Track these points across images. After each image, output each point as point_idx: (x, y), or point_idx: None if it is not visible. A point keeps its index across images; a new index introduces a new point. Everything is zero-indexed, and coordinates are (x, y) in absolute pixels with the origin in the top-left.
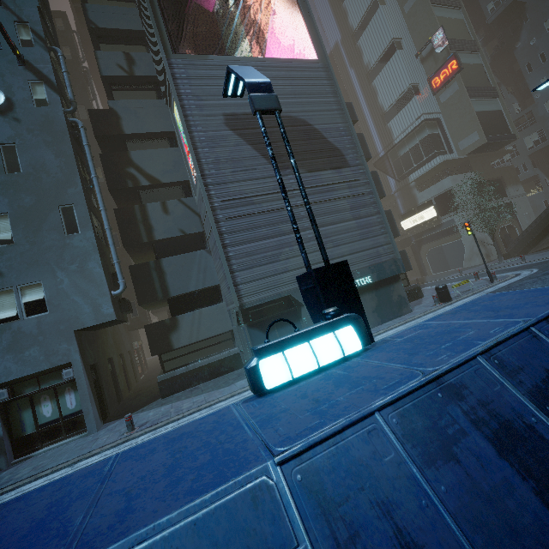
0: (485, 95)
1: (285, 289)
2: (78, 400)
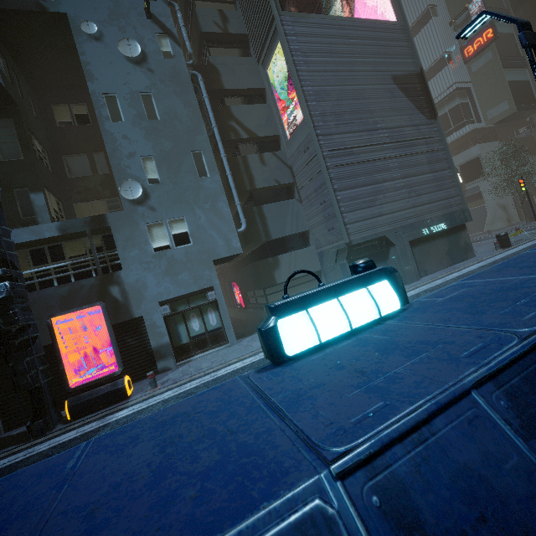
0: (516, 65)
1: (381, 230)
2: (218, 318)
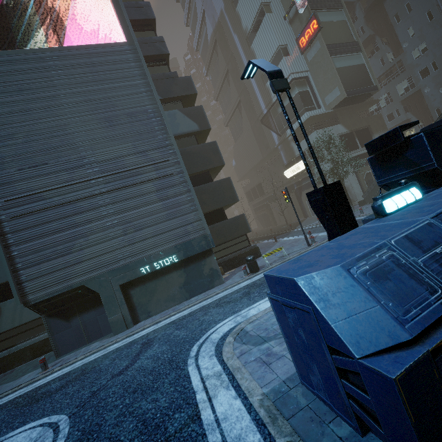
0: (347, 51)
1: (77, 280)
2: None
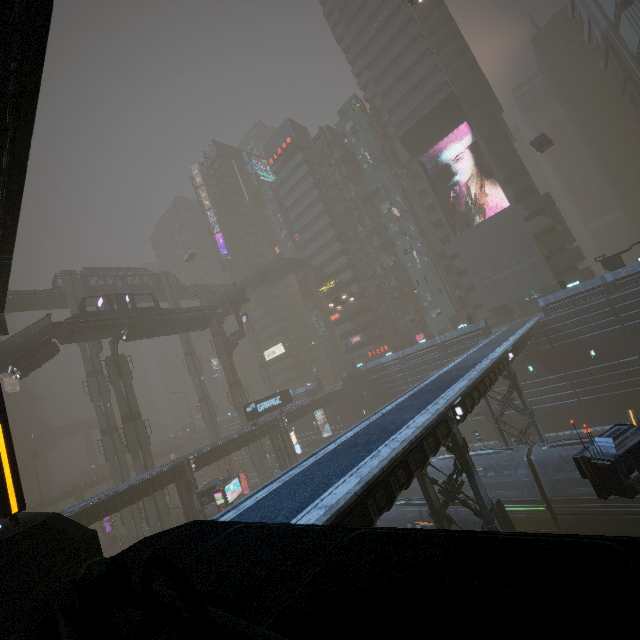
0: None
1: (502, 303)
2: None
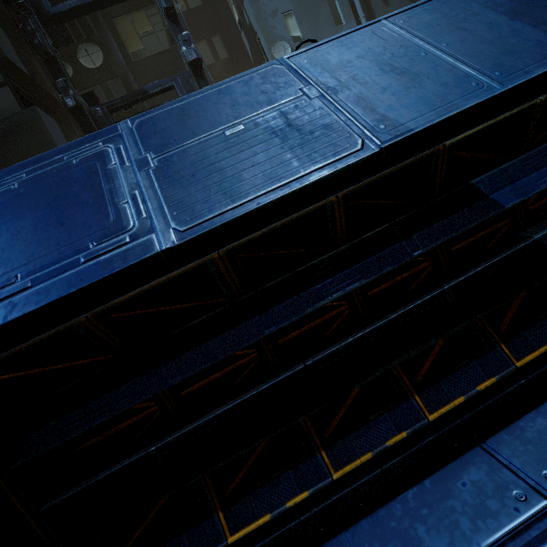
0: None
1: None
2: None
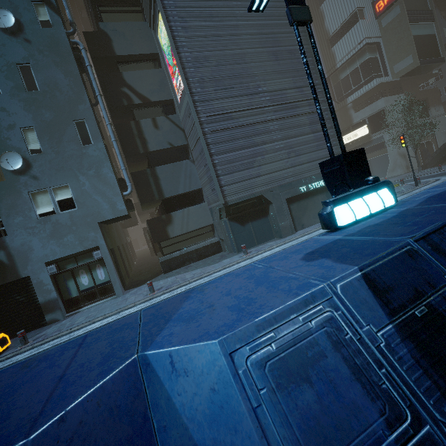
0: (423, 19)
1: (258, 190)
2: (106, 273)
